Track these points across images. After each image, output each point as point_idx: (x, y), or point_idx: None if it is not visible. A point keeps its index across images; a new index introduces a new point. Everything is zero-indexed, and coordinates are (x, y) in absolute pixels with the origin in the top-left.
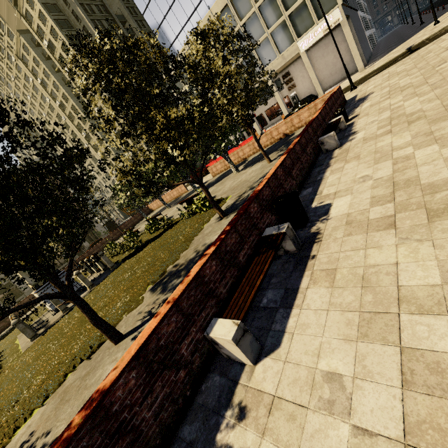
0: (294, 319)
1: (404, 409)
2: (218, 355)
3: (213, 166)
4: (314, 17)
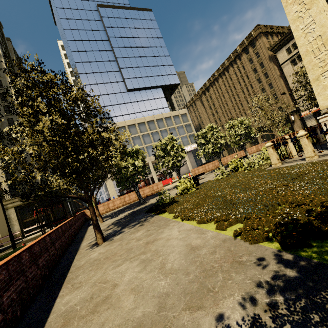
0: None
1: None
2: None
3: (197, 168)
4: (190, 142)
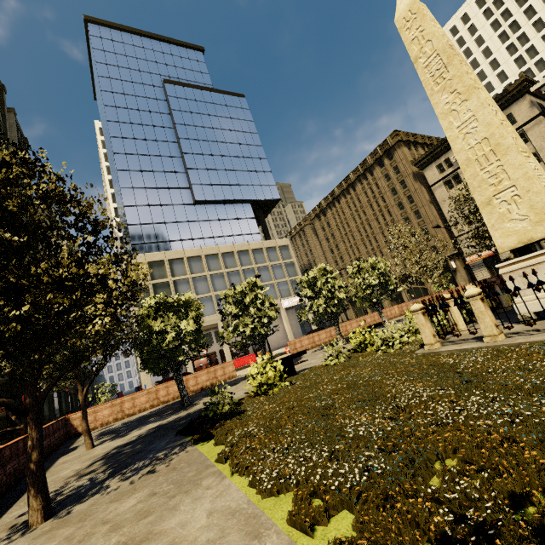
0: None
1: None
2: None
3: (298, 340)
4: (293, 292)
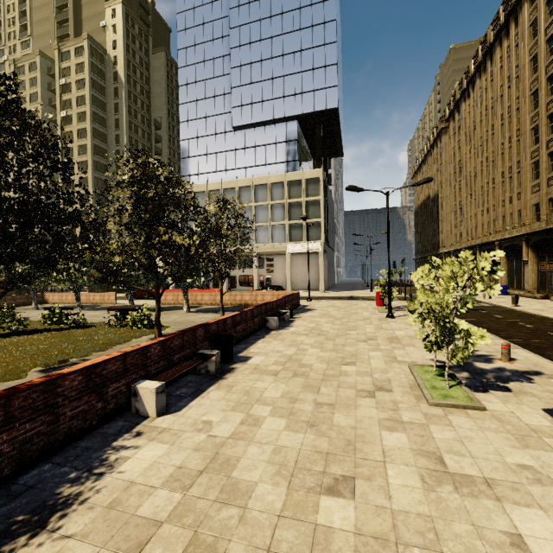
0: (196, 401)
1: (235, 429)
2: (126, 413)
3: (165, 294)
4: (305, 237)
